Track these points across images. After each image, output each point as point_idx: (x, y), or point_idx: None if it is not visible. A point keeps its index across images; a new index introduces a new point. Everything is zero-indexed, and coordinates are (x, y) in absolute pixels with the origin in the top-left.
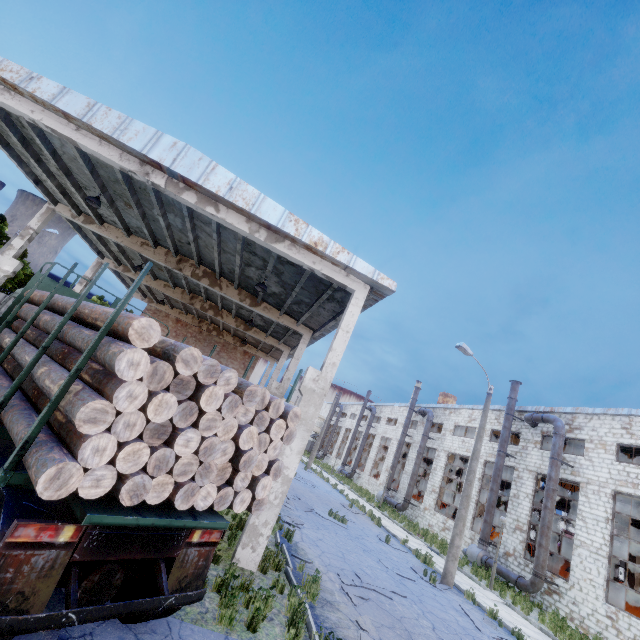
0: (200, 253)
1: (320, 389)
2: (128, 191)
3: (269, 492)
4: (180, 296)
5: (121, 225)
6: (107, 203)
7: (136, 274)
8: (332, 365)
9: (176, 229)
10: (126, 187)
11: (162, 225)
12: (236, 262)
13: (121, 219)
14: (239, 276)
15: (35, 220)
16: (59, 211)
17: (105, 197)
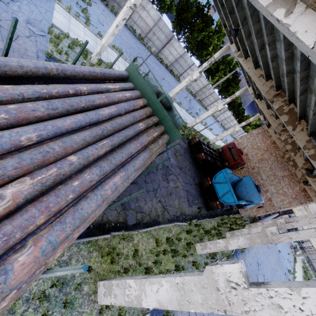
0: (294, 90)
1: (226, 298)
2: (250, 18)
3: (128, 286)
4: (276, 125)
5: (251, 57)
6: (244, 36)
7: (260, 101)
8: (272, 303)
9: (281, 61)
10: (249, 13)
11: (268, 55)
12: (311, 104)
13: (253, 52)
14: (314, 123)
15: (218, 53)
16: (231, 48)
17: (243, 30)
